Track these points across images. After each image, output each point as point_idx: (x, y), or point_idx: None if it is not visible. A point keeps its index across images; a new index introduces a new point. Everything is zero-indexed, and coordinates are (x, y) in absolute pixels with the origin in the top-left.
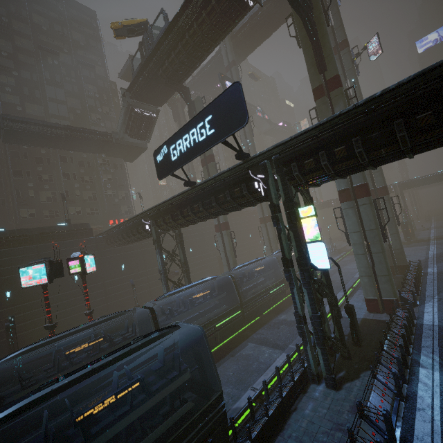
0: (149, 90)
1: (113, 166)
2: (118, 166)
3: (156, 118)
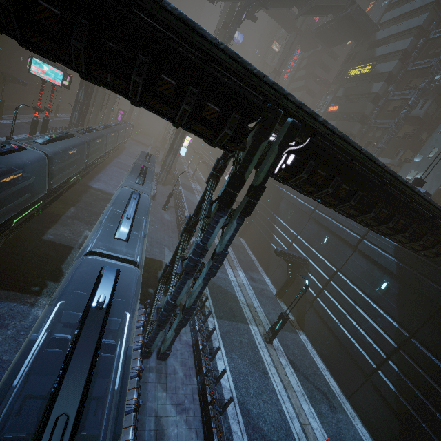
0: None
1: None
2: None
3: None
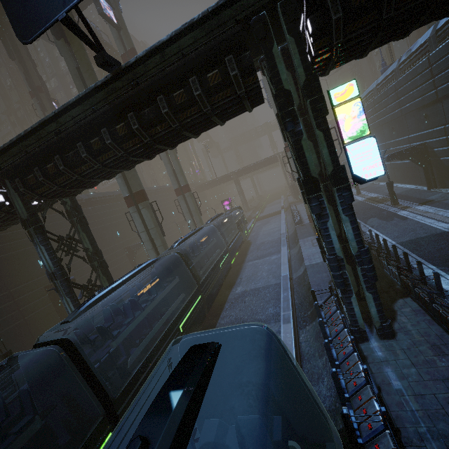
0: None
1: None
2: None
3: None
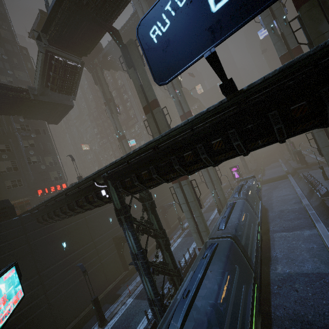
0: (72, 30)
1: (35, 131)
2: (40, 131)
3: (81, 71)
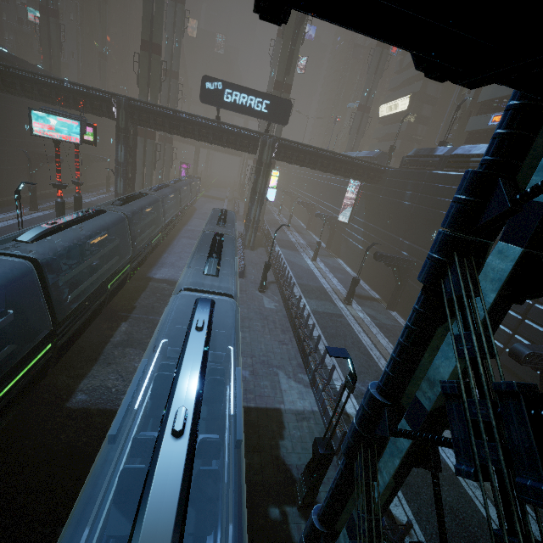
0: None
1: None
2: None
3: None
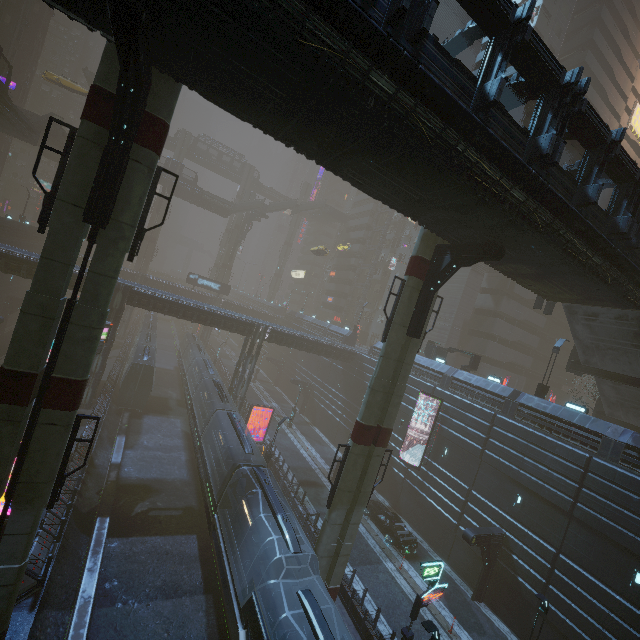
0: None
1: None
2: None
3: None
